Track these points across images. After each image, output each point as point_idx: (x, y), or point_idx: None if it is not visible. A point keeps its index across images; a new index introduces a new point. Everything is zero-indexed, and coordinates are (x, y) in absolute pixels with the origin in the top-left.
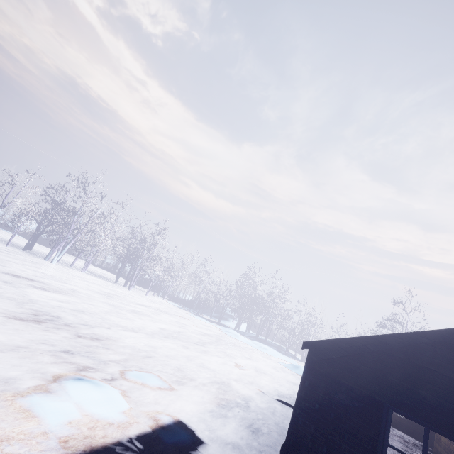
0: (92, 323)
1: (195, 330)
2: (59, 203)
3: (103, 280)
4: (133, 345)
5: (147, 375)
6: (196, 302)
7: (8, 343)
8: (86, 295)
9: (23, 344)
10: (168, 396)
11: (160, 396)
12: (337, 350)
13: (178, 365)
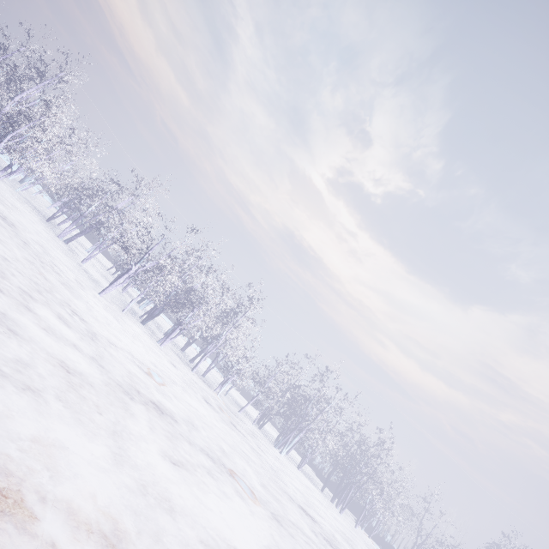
0: None
1: None
2: (297, 386)
3: (314, 486)
4: None
5: None
6: None
7: None
8: (344, 548)
9: None
10: None
11: None
12: None
13: None
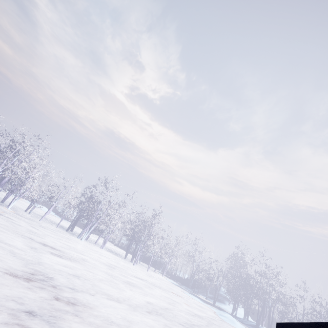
0: (80, 287)
1: (185, 309)
2: (91, 197)
3: (115, 255)
4: (108, 316)
5: None
6: (192, 281)
7: None
8: (92, 264)
9: None
10: None
11: None
12: None
13: None
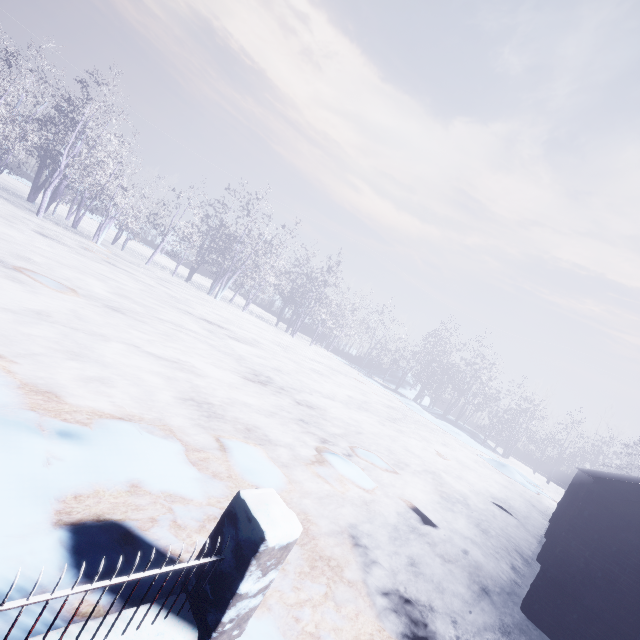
0: (295, 386)
1: (377, 399)
2: (221, 226)
3: (265, 323)
4: (340, 417)
5: (372, 455)
6: (366, 360)
7: (263, 408)
8: (267, 347)
9: (271, 409)
10: (397, 479)
11: (391, 479)
12: (639, 494)
13: (386, 446)
